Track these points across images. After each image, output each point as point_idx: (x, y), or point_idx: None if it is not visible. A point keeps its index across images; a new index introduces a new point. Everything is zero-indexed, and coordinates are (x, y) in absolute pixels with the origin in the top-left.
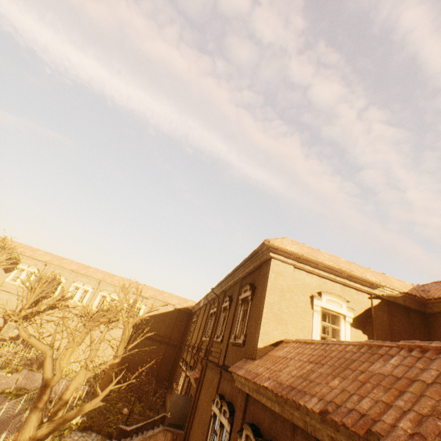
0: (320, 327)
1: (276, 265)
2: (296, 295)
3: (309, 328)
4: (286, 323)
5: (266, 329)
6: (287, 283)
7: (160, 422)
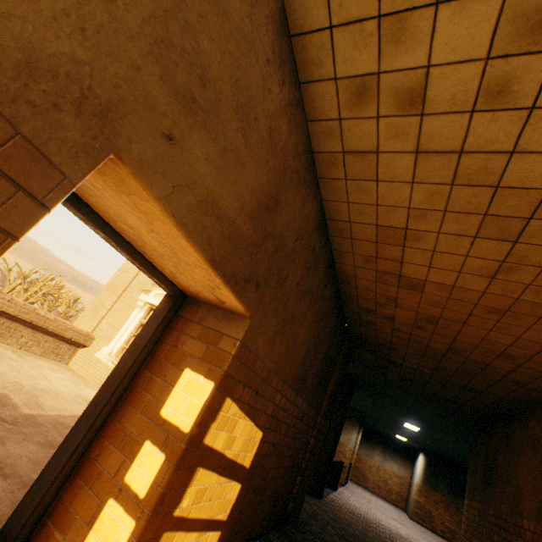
0: (136, 325)
1: (128, 264)
2: (132, 292)
3: (122, 324)
4: (100, 318)
5: (79, 322)
6: (127, 280)
7: None
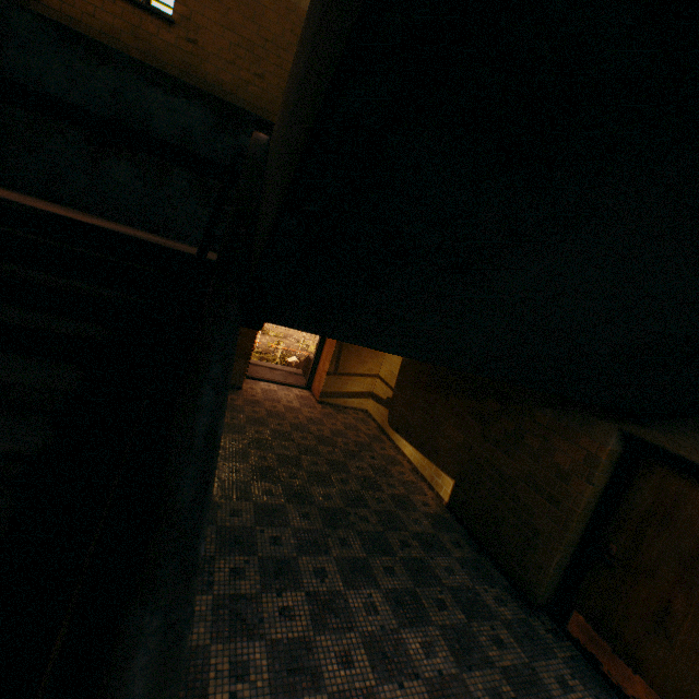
0: None
1: None
2: None
3: None
4: None
5: None
6: None
7: (303, 368)
